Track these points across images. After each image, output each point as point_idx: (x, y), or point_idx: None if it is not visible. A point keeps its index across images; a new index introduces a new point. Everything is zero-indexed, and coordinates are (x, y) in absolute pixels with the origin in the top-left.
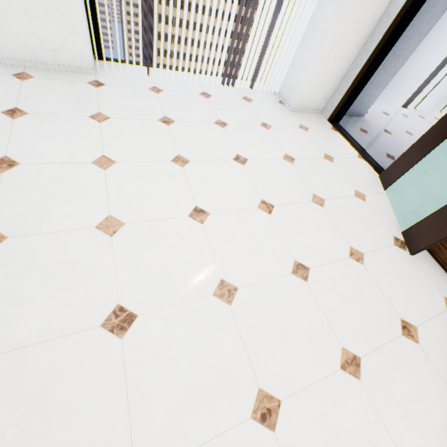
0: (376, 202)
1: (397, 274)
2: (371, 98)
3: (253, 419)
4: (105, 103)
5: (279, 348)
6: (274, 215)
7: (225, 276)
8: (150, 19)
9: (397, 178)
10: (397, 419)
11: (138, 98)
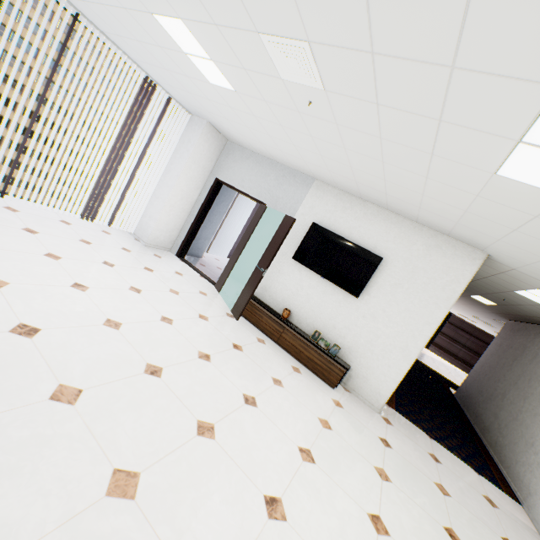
0: (214, 297)
1: (230, 327)
2: (204, 246)
3: (146, 373)
4: None
5: (158, 349)
6: (143, 294)
7: (111, 317)
8: None
9: (223, 283)
10: (233, 375)
11: None
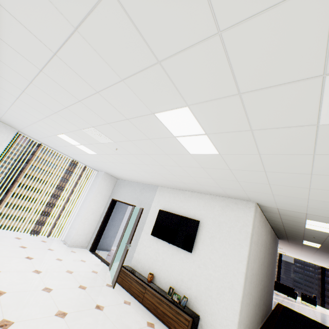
0: (103, 274)
1: (103, 293)
2: (111, 242)
3: None
4: None
5: (22, 309)
6: (41, 274)
7: (0, 289)
8: None
9: (112, 263)
10: (79, 328)
11: None
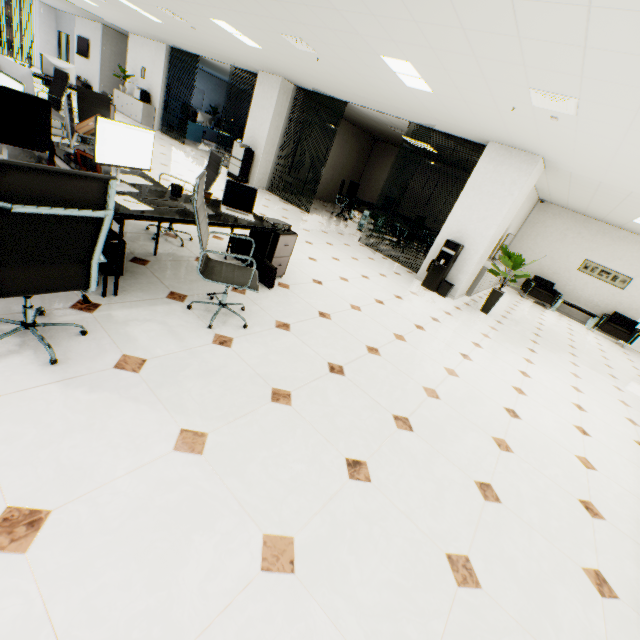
0: None
1: None
2: None
3: None
4: None
5: None
6: None
7: None
8: None
9: None
10: None
11: None
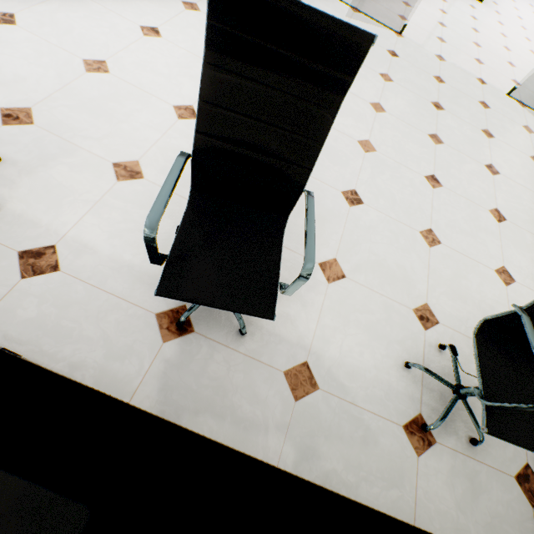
0: None
1: None
2: None
3: None
4: None
5: None
6: None
7: None
8: None
9: None
10: None
11: None
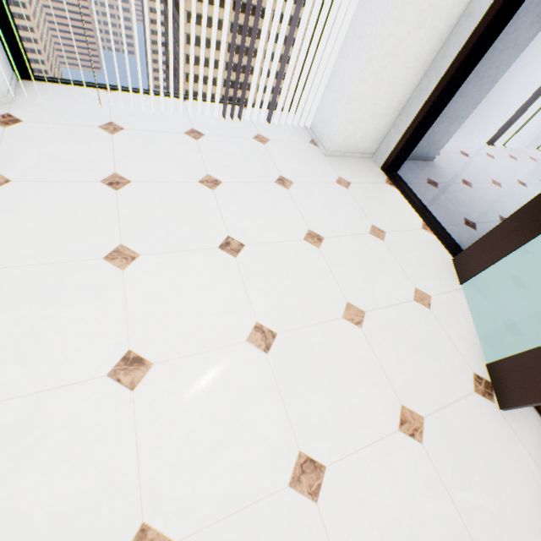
0: (447, 309)
1: (479, 456)
2: (444, 136)
3: None
4: (10, 154)
5: None
6: (273, 354)
7: (152, 517)
8: (177, 18)
9: (479, 270)
10: None
11: (75, 143)
